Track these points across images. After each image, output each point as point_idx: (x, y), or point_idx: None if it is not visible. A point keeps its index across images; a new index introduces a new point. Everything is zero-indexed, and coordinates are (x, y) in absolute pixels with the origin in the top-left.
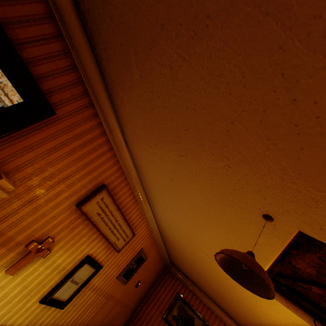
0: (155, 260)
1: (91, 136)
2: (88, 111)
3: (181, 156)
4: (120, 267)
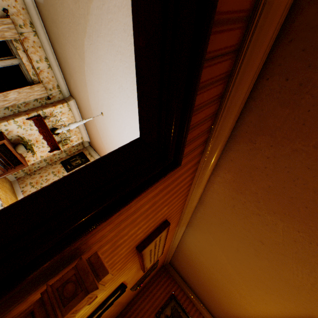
0: (160, 263)
1: (184, 176)
2: (198, 149)
3: None
4: (136, 280)
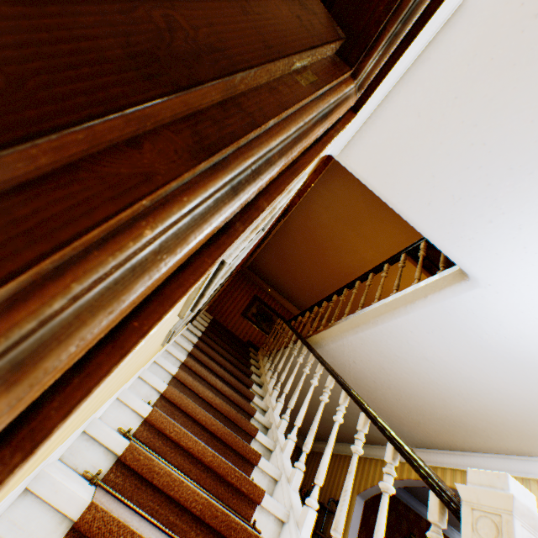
0: None
1: None
2: None
3: None
4: None
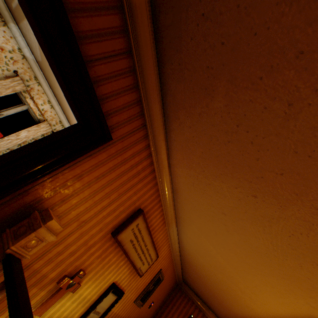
0: (169, 278)
1: (137, 159)
2: (140, 133)
3: (254, 197)
4: (138, 290)
